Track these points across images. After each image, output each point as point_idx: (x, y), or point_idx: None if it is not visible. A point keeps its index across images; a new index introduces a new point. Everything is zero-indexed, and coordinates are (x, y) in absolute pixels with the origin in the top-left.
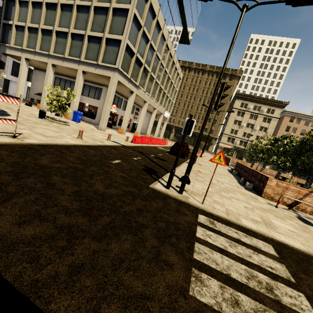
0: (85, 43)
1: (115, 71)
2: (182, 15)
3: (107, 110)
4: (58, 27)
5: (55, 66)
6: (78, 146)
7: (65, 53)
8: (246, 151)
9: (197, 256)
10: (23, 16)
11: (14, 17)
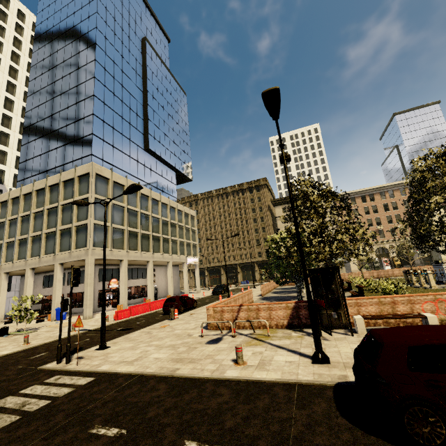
0: (58, 237)
1: (88, 252)
2: (167, 165)
3: (89, 294)
4: (32, 233)
5: (35, 268)
6: (8, 355)
7: (41, 253)
8: None
9: None
10: (2, 235)
11: None
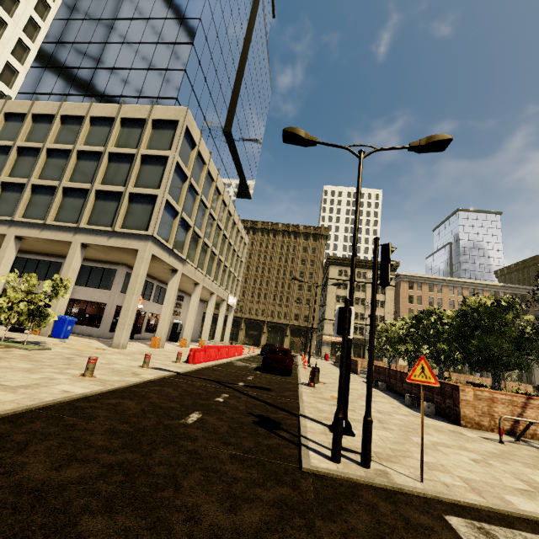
0: (91, 201)
1: (146, 240)
2: (237, 165)
3: (132, 307)
4: (38, 179)
5: (23, 238)
6: (94, 399)
7: (49, 216)
8: (366, 343)
9: None
10: None
11: None
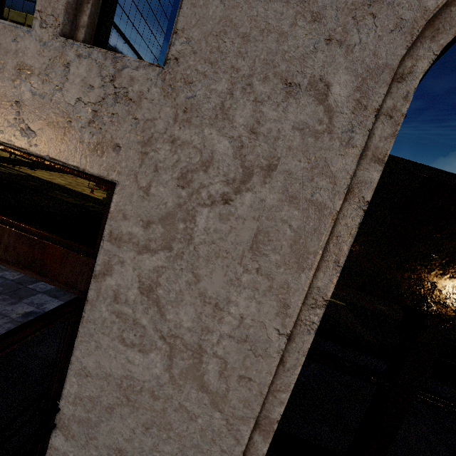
0: None
1: None
2: (130, 45)
3: None
4: None
5: None
6: None
7: None
8: None
9: None
10: None
11: None
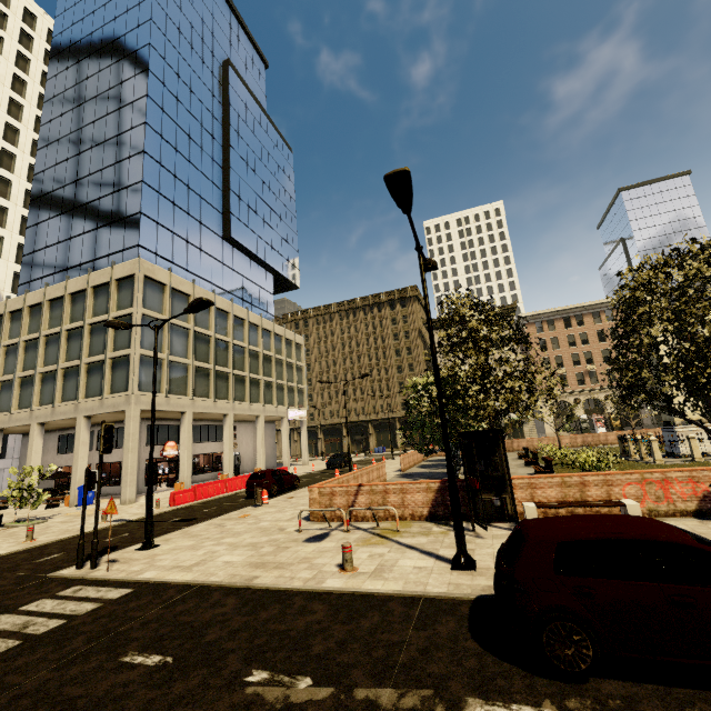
0: (83, 375)
1: (130, 399)
2: (260, 263)
3: (131, 465)
4: (42, 368)
5: (46, 423)
6: (2, 557)
7: (55, 399)
8: None
9: None
10: None
11: None
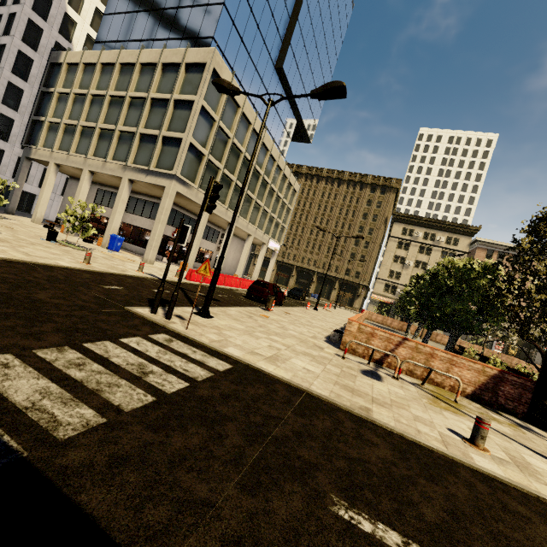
0: (136, 143)
1: (172, 179)
2: (292, 105)
3: (158, 233)
4: (103, 124)
5: (95, 173)
6: (69, 269)
7: (108, 156)
8: None
9: (90, 345)
10: (61, 111)
11: (48, 113)
